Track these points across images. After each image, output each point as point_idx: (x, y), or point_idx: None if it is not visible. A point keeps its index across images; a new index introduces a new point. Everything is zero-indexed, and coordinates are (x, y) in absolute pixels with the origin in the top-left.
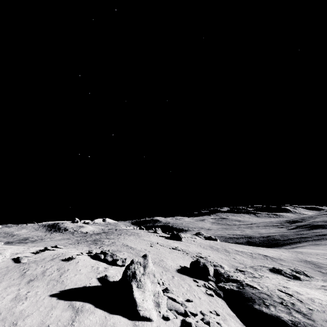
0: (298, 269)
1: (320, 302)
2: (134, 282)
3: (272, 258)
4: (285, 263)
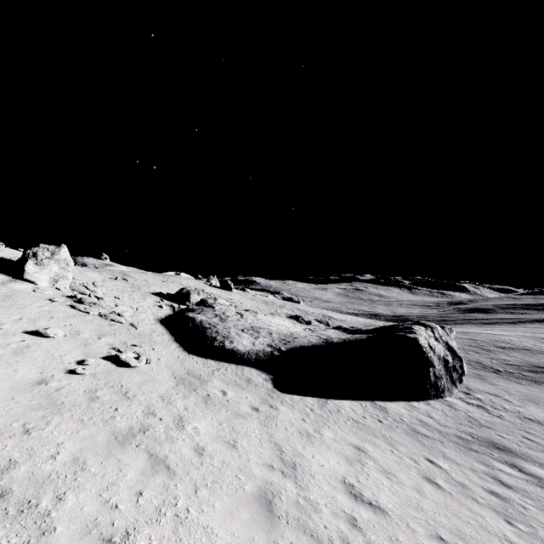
0: (325, 320)
1: (264, 322)
2: (33, 260)
3: (332, 319)
4: (339, 323)
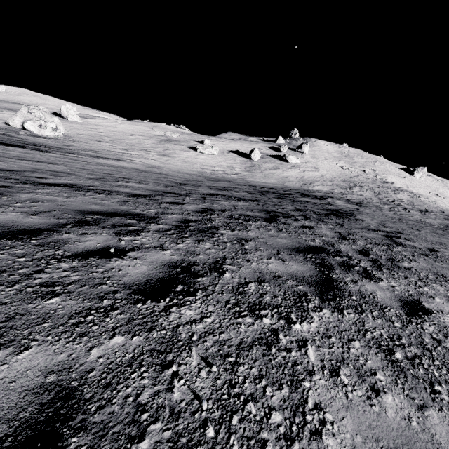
0: None
1: None
2: (416, 171)
3: None
4: None
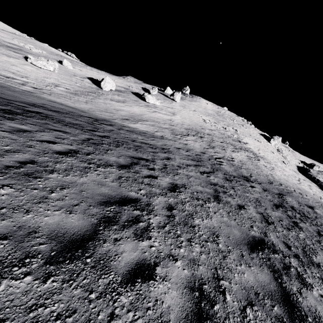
0: None
1: None
2: (273, 139)
3: None
4: None
